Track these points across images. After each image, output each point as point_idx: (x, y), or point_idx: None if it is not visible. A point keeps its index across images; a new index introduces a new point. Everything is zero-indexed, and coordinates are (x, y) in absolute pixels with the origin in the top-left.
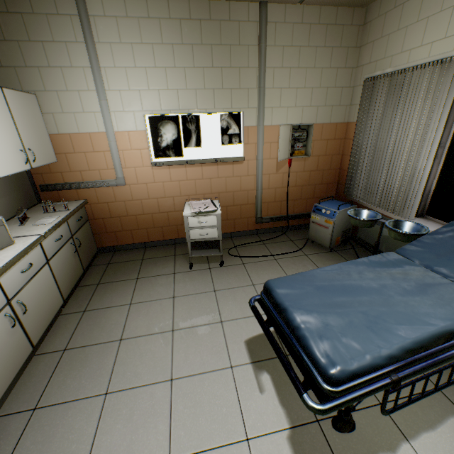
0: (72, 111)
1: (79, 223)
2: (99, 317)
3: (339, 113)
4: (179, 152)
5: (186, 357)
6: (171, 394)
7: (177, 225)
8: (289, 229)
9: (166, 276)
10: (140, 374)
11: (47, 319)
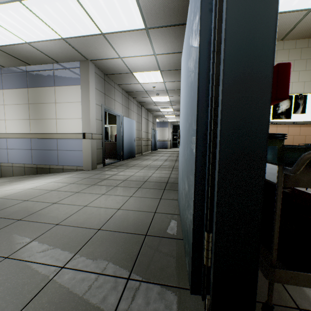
0: None
1: None
2: None
3: None
4: (288, 116)
5: None
6: None
7: None
8: None
9: None
10: None
11: None
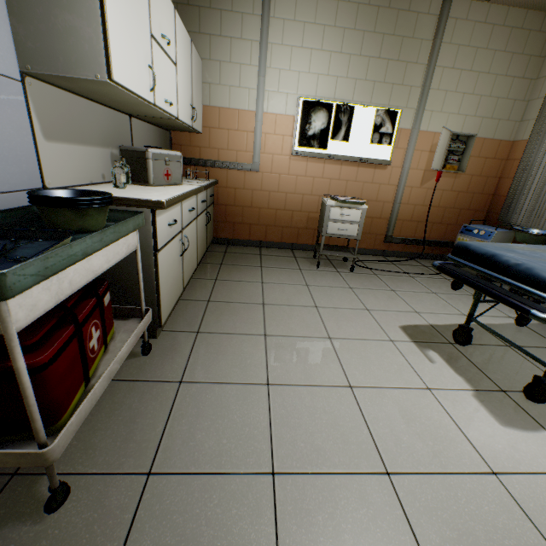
0: (228, 84)
1: (210, 199)
2: (233, 286)
3: (505, 129)
4: (324, 144)
5: (339, 326)
6: (333, 346)
7: (299, 228)
8: (419, 257)
9: (291, 270)
10: (295, 329)
11: (190, 271)
